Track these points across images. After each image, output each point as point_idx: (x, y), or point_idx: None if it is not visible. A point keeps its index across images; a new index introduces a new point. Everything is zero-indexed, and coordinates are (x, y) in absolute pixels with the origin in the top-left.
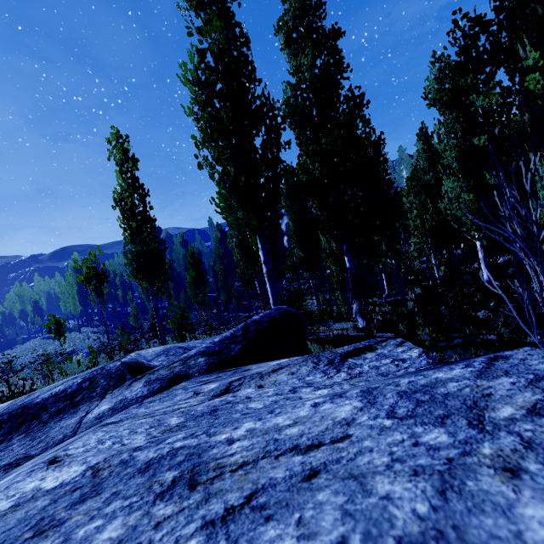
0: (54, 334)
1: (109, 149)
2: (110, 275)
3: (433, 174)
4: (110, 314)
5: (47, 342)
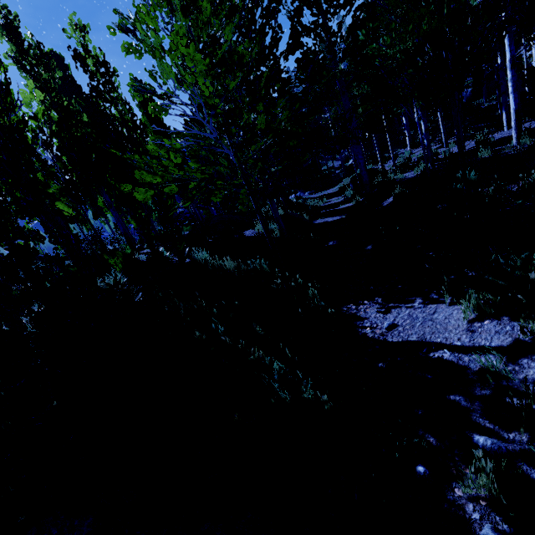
0: None
1: None
2: None
3: None
4: None
5: None
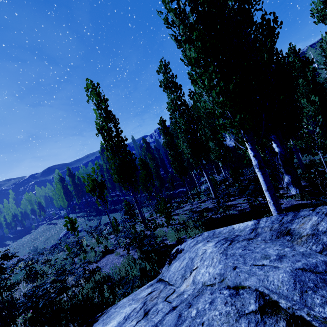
0: (70, 230)
1: (87, 94)
2: (81, 180)
3: (303, 78)
4: (84, 204)
5: (50, 227)
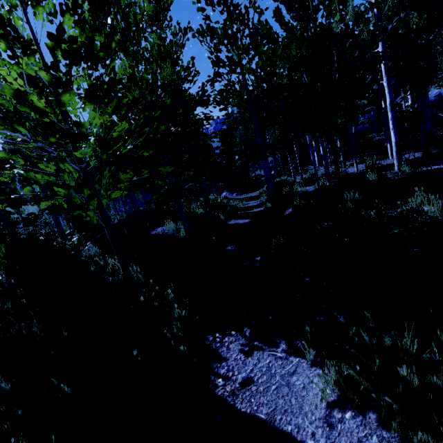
0: None
1: None
2: None
3: None
4: None
5: None
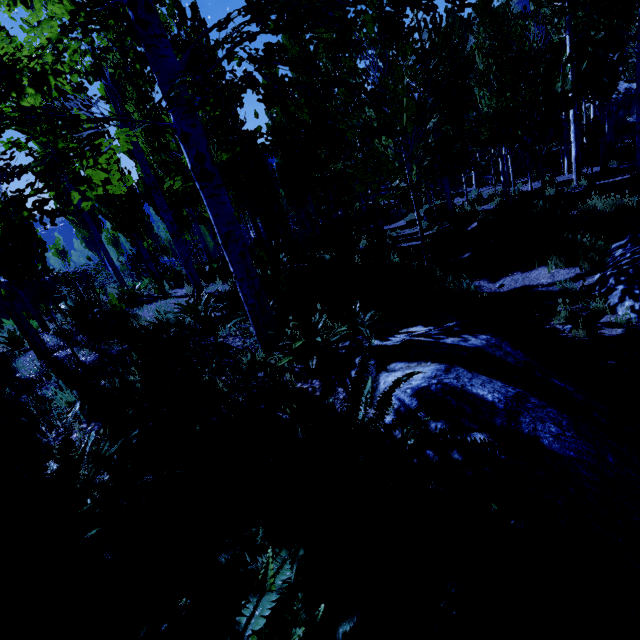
0: None
1: None
2: None
3: None
4: None
5: None
